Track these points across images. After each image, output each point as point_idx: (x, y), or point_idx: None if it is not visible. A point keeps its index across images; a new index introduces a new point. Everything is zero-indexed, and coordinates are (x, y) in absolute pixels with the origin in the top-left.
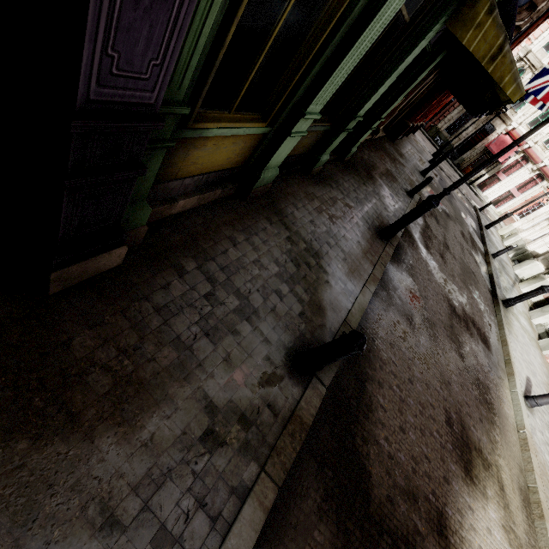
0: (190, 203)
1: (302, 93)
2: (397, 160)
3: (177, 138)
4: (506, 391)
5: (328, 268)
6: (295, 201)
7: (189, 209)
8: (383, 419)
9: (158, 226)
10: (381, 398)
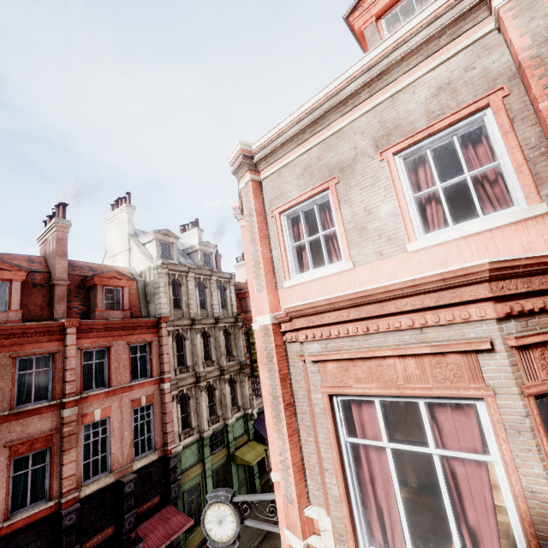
0: None
1: None
2: None
3: (187, 542)
4: None
5: (240, 544)
6: None
7: None
8: None
9: None
10: None
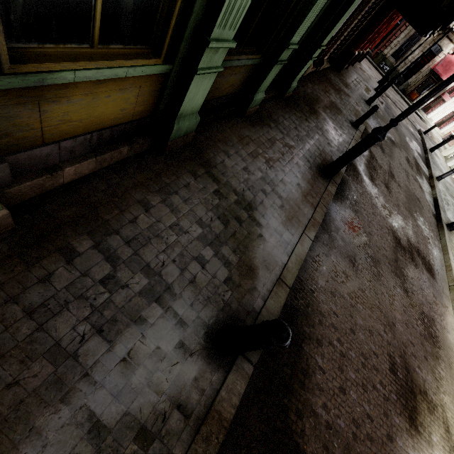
0: (85, 168)
1: (202, 12)
2: (342, 91)
3: (1, 90)
4: (450, 319)
5: (262, 220)
6: (226, 147)
7: (88, 174)
8: (321, 382)
9: (42, 202)
10: (319, 358)
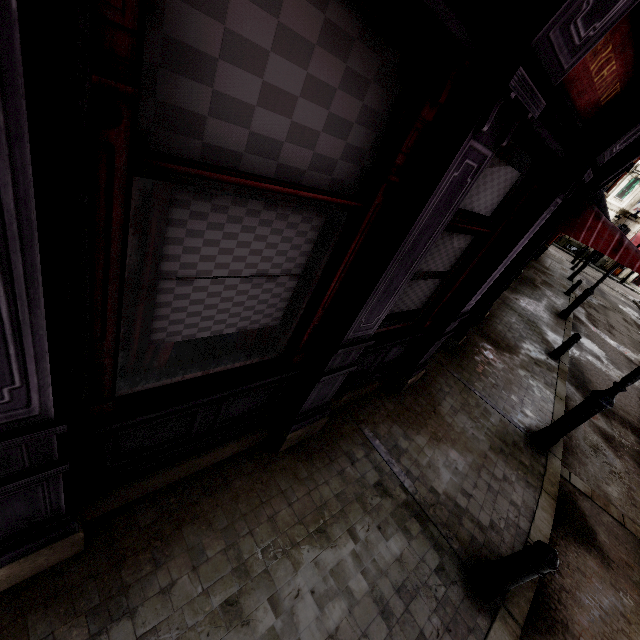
0: None
1: None
2: (546, 273)
3: None
4: None
5: (542, 328)
6: (510, 301)
7: None
8: (599, 386)
9: None
10: (594, 380)
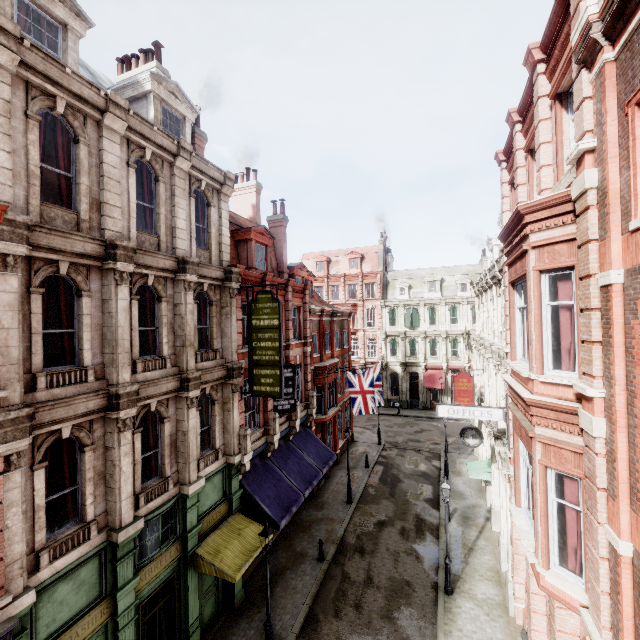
0: None
1: None
2: (314, 522)
3: None
4: None
5: None
6: None
7: None
8: None
9: None
10: None
